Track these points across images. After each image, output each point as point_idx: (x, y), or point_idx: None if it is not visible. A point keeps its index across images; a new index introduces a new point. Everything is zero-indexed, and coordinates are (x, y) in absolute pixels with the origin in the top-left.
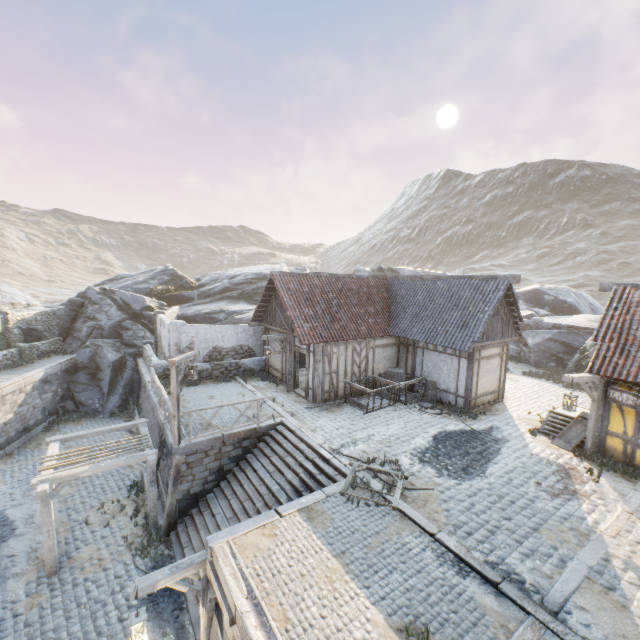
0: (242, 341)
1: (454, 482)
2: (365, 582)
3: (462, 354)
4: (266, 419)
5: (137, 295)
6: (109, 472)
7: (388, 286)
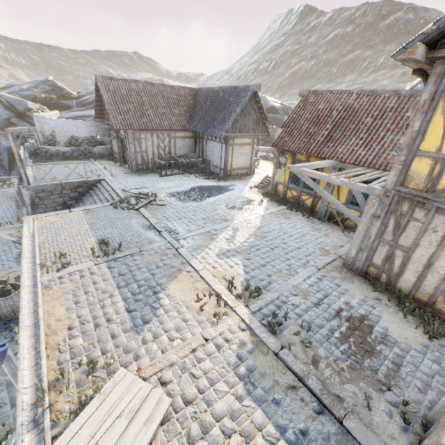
0: (93, 133)
1: (181, 203)
2: (97, 231)
3: (222, 141)
4: (95, 177)
5: (20, 99)
6: (8, 211)
7: (195, 96)
